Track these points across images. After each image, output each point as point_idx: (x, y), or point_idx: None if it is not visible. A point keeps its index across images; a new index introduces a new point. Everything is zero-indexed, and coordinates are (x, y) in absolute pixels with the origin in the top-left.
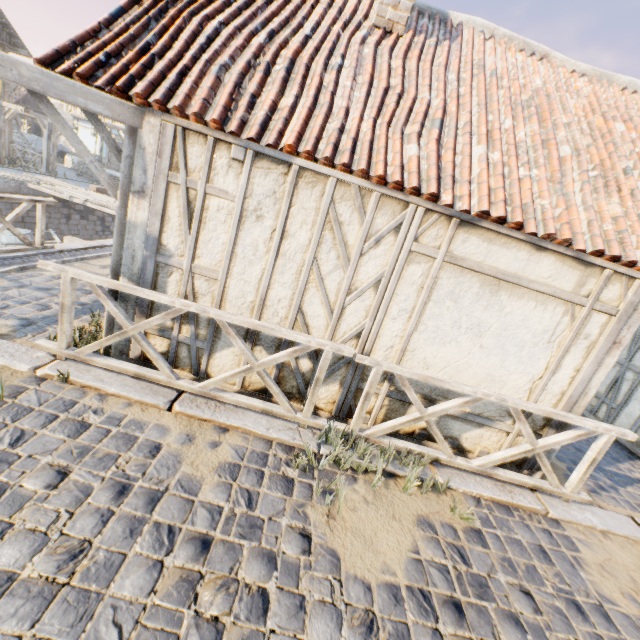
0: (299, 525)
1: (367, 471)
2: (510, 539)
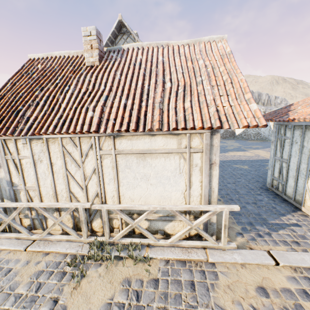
0: (56, 296)
1: (110, 259)
2: (174, 281)
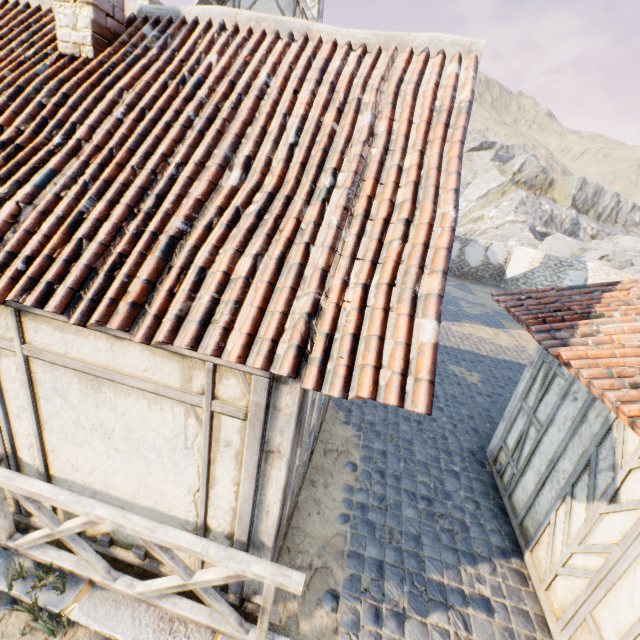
0: None
1: None
2: None
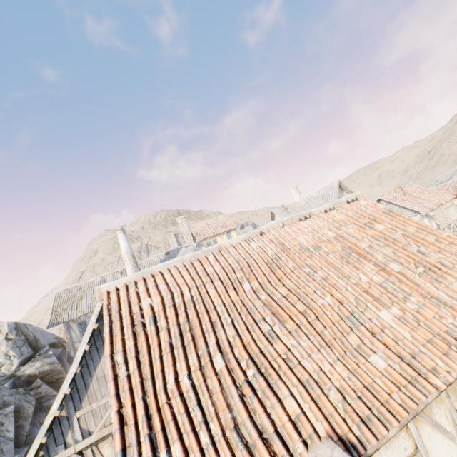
0: None
1: None
2: None
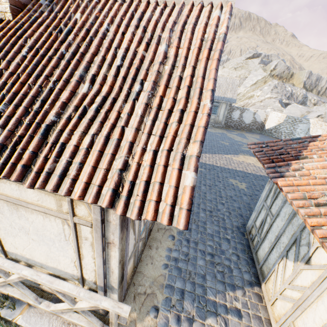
0: None
1: None
2: None
